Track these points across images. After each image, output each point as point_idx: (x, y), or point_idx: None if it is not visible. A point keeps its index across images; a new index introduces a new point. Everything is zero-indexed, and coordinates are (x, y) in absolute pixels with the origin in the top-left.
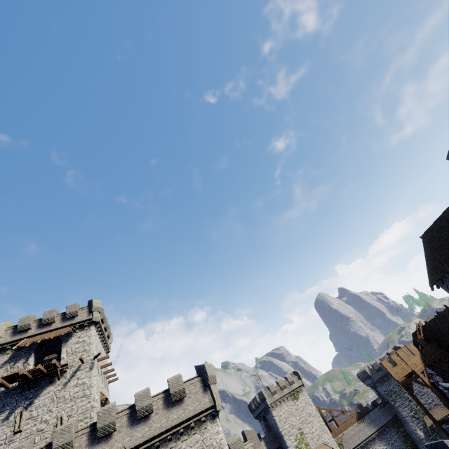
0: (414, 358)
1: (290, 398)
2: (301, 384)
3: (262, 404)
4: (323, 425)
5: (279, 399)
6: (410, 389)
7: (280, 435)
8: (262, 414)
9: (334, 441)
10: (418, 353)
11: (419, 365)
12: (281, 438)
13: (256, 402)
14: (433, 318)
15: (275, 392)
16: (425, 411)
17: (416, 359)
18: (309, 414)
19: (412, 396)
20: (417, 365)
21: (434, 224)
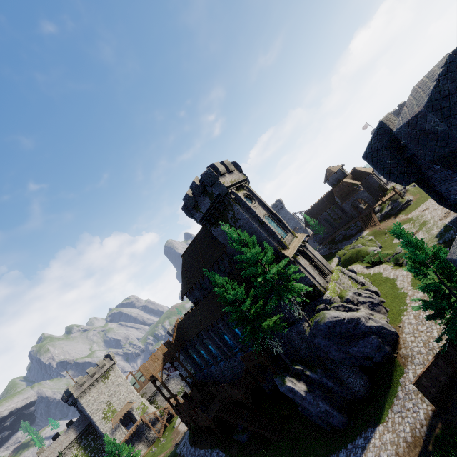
0: (158, 362)
1: (100, 380)
2: (112, 364)
3: (70, 398)
4: (130, 388)
5: (88, 387)
6: (154, 383)
7: (88, 416)
8: (74, 403)
9: (139, 395)
10: (162, 356)
11: (159, 368)
12: (89, 418)
13: (65, 398)
14: (182, 319)
15: (84, 383)
16: (161, 394)
17: (158, 363)
18: (119, 385)
19: (155, 387)
20: (158, 368)
21: (187, 249)
